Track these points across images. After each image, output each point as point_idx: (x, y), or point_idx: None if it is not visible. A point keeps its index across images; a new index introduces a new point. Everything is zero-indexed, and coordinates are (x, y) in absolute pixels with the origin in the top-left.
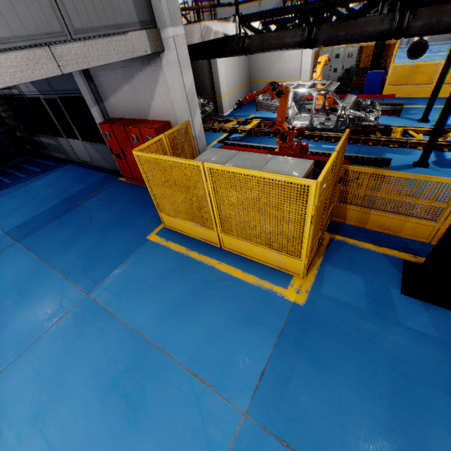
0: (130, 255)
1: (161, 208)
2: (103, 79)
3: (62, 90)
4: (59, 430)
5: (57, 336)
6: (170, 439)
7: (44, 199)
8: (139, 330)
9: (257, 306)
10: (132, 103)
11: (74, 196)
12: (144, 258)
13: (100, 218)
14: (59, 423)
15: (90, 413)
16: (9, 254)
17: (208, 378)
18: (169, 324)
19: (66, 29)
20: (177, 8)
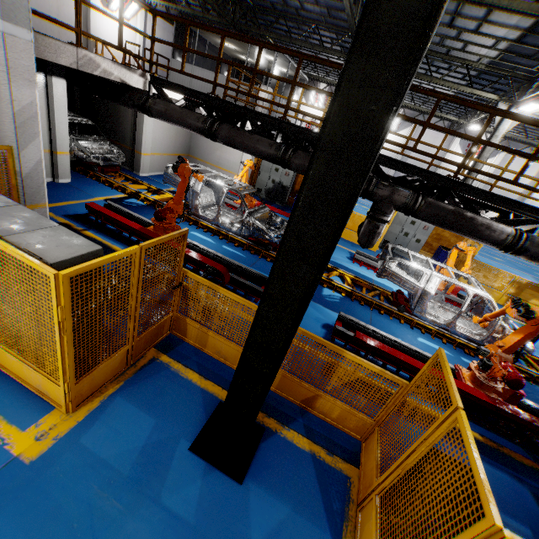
0: None
1: None
2: None
3: None
4: None
5: None
6: None
7: None
8: None
9: None
10: None
11: None
12: None
13: None
14: None
15: None
16: None
17: None
18: None
19: None
20: (23, 6)
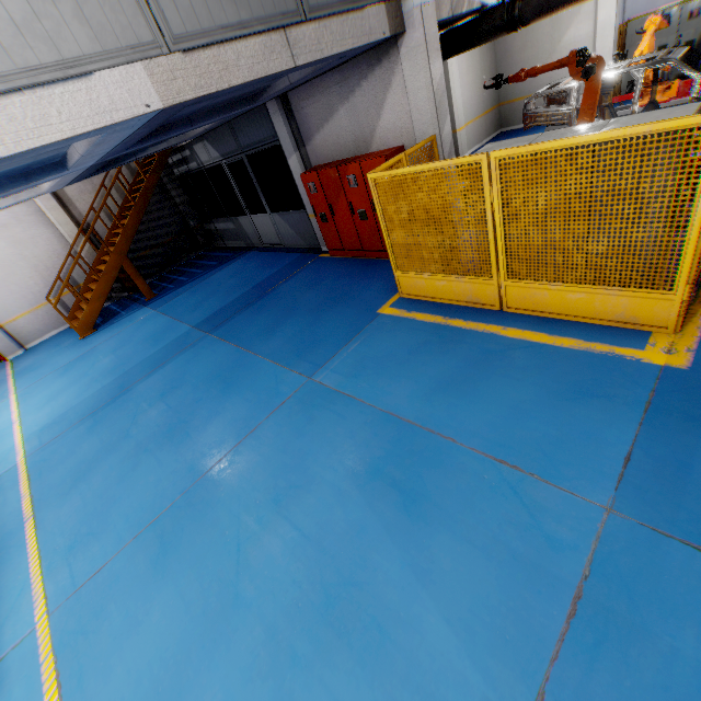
0: (359, 332)
1: (400, 264)
2: (309, 110)
3: (252, 144)
4: (310, 519)
5: (281, 422)
6: (481, 535)
7: (229, 289)
8: (394, 412)
9: (590, 375)
10: (348, 134)
11: (265, 281)
12: (379, 334)
13: (305, 299)
14: (308, 511)
15: (348, 502)
16: (202, 346)
17: (525, 465)
18: (440, 403)
19: (301, 9)
20: None
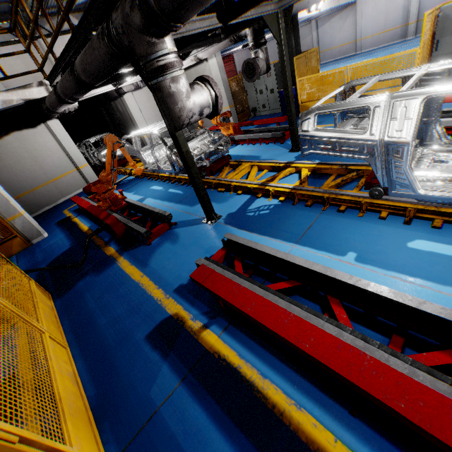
0: None
1: None
2: None
3: None
4: None
5: None
6: None
7: None
8: None
9: None
10: None
11: None
12: None
13: None
14: None
15: None
16: None
17: None
18: None
19: None
20: None
